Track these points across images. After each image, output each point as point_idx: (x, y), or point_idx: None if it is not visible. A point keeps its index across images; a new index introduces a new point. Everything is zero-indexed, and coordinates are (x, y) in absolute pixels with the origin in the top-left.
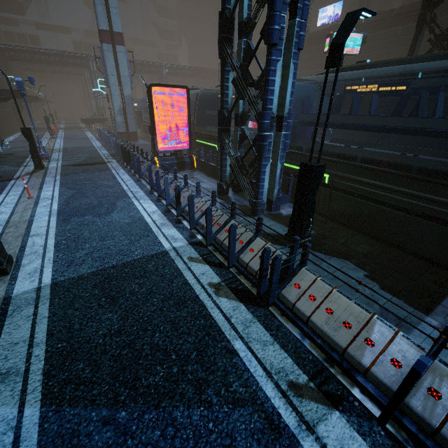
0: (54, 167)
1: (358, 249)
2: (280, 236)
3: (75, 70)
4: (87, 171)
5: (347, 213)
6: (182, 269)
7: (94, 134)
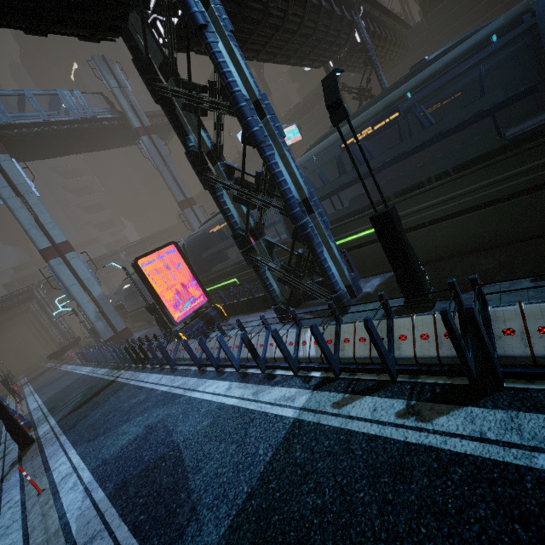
0: (47, 431)
1: (485, 267)
2: (397, 310)
3: (17, 311)
4: (98, 405)
5: (431, 247)
6: (343, 425)
7: (73, 362)
